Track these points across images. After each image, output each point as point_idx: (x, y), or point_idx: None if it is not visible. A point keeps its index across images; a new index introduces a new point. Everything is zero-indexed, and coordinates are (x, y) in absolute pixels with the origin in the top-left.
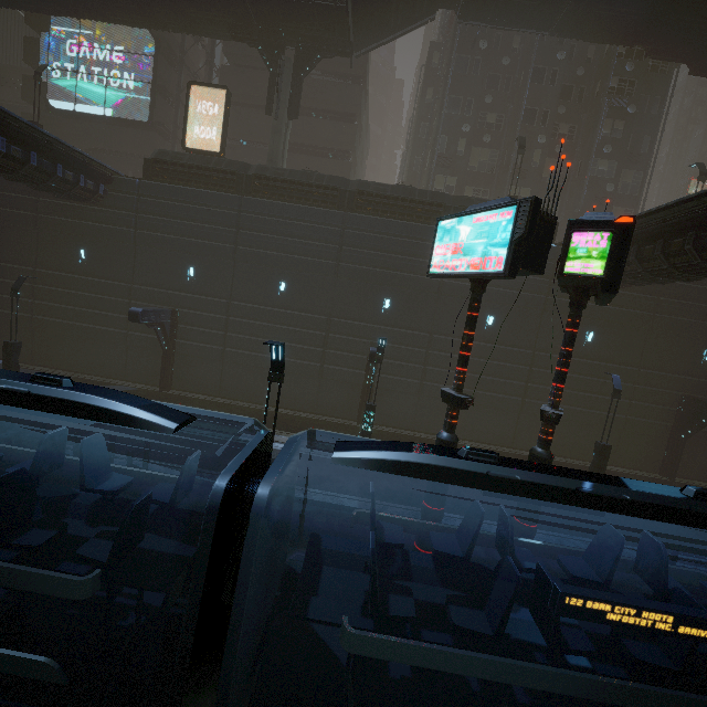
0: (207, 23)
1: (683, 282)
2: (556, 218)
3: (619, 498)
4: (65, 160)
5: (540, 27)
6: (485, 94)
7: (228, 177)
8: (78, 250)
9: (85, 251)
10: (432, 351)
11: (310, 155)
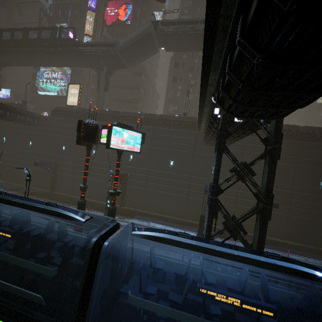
0: (79, 63)
1: (253, 144)
2: (97, 125)
3: (20, 203)
4: (20, 113)
5: (196, 49)
6: (189, 73)
7: (77, 114)
8: (30, 141)
9: (31, 142)
10: (149, 176)
11: (124, 102)
